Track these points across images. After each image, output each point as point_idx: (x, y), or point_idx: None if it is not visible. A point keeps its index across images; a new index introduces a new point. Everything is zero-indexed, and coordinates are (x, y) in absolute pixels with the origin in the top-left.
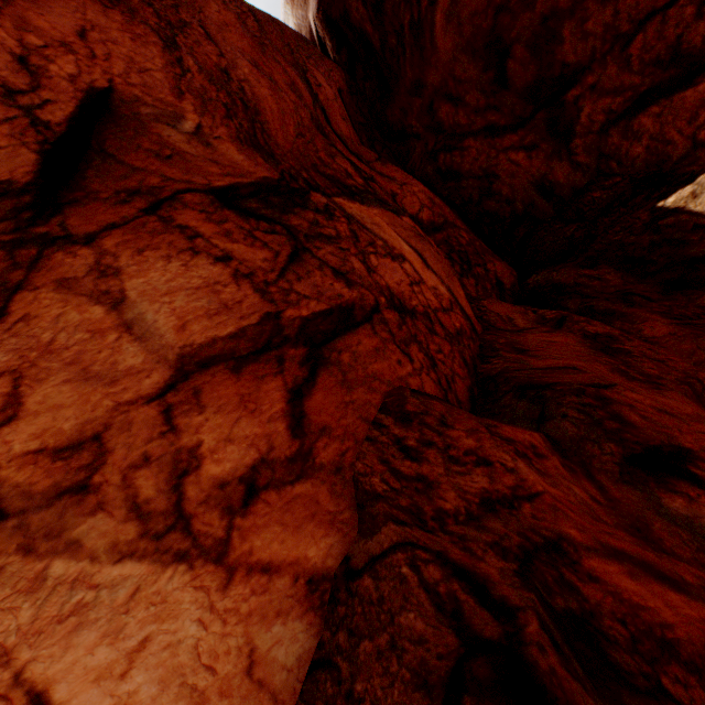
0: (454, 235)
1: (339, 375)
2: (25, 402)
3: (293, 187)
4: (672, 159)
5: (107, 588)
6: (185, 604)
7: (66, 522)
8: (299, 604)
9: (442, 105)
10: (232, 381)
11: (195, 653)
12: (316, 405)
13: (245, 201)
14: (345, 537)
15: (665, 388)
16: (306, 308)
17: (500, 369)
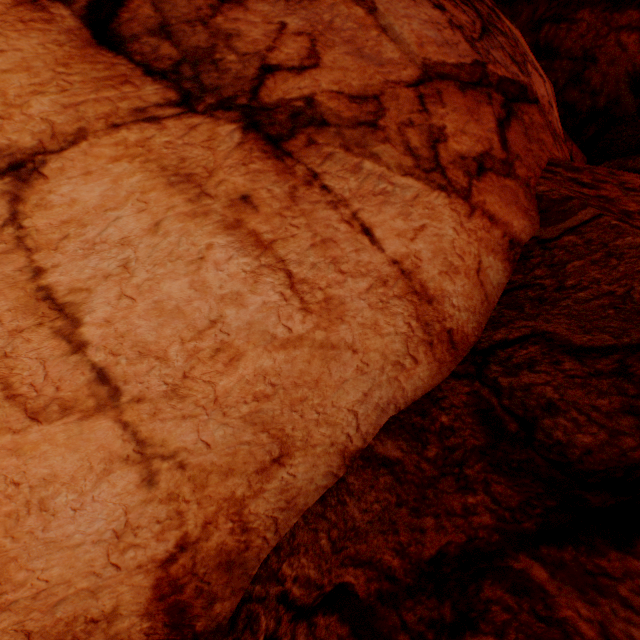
0: None
1: (522, 128)
2: (322, 59)
3: None
4: None
5: (399, 188)
6: (445, 216)
7: (366, 142)
8: (502, 253)
9: None
10: (460, 96)
11: (451, 246)
12: (511, 139)
13: None
14: (532, 226)
15: None
16: (499, 71)
17: None
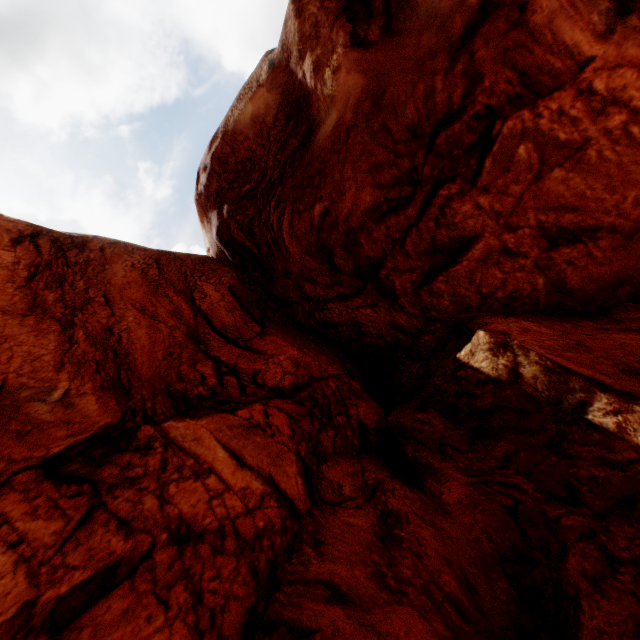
0: (321, 386)
1: None
2: None
3: (127, 426)
4: (473, 306)
5: None
6: None
7: None
8: None
9: (305, 283)
10: None
11: None
12: None
13: (69, 463)
14: None
15: (407, 600)
16: (68, 582)
17: (286, 576)
